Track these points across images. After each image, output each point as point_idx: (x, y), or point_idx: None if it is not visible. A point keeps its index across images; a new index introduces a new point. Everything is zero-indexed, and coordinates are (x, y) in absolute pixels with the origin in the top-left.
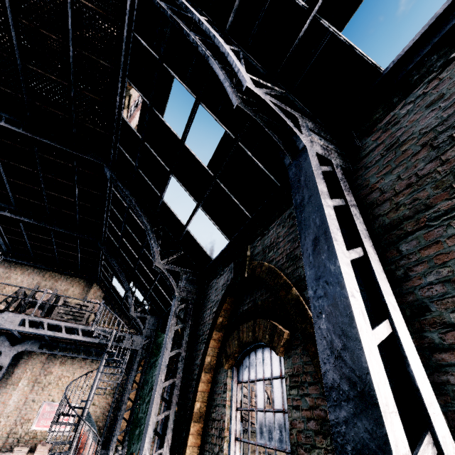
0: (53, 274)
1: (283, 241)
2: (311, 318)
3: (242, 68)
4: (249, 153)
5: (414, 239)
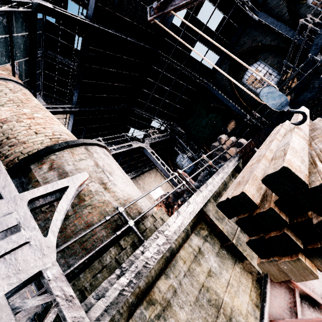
0: None
1: (248, 40)
2: (267, 44)
3: None
4: (231, 21)
5: (280, 20)
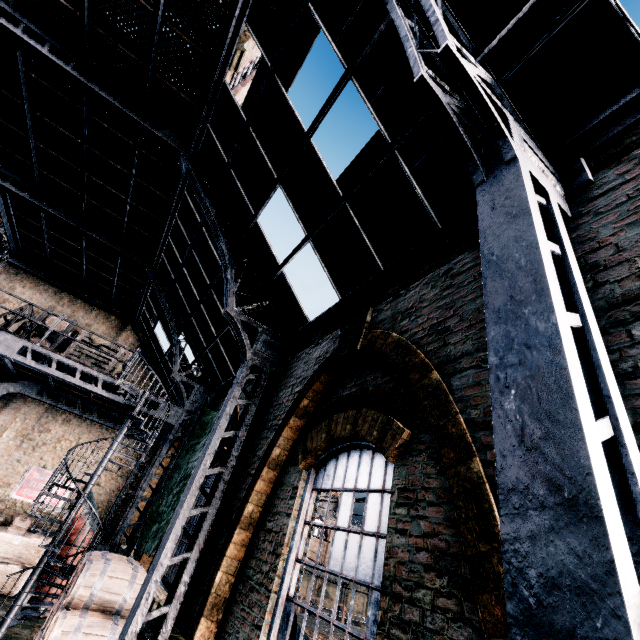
0: (74, 300)
1: (429, 306)
2: (457, 414)
3: (442, 20)
4: (406, 171)
5: None
